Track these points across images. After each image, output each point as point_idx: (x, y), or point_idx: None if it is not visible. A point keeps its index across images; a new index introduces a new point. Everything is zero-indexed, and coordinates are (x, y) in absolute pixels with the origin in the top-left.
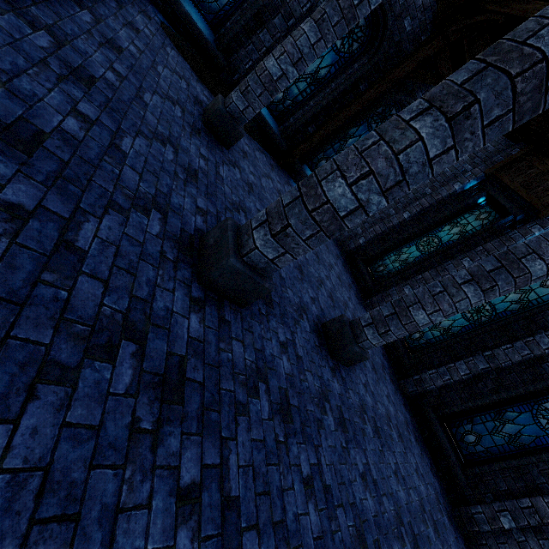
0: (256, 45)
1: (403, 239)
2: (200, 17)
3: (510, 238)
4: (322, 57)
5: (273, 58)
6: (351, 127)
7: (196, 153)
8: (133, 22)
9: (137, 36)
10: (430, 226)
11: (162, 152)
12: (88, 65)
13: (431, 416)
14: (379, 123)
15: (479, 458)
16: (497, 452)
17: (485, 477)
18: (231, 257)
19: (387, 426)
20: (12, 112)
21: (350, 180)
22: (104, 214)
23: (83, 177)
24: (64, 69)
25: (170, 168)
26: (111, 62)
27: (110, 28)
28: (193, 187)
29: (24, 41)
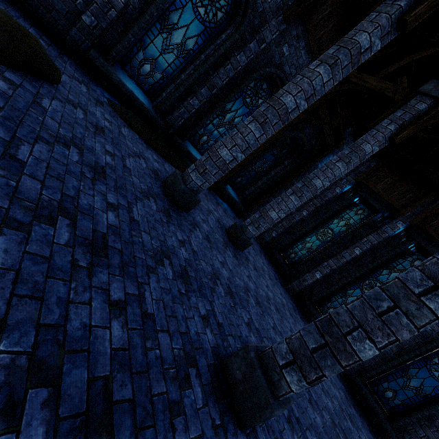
0: (187, 107)
1: (306, 232)
2: (139, 89)
3: (384, 232)
4: (237, 110)
5: (226, 149)
6: (261, 157)
7: (177, 243)
8: (97, 123)
9: (105, 138)
10: (323, 221)
11: (165, 275)
12: (96, 223)
13: (358, 381)
14: (278, 149)
15: (398, 410)
16: (410, 403)
17: (408, 427)
18: (274, 409)
19: (345, 420)
20: (81, 385)
21: (379, 345)
22: (174, 436)
23: (147, 402)
24: (87, 252)
25: (175, 290)
26: (105, 196)
27: (90, 150)
28: (192, 294)
29: (54, 253)
